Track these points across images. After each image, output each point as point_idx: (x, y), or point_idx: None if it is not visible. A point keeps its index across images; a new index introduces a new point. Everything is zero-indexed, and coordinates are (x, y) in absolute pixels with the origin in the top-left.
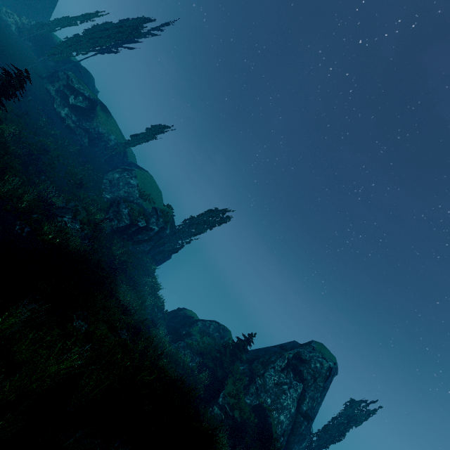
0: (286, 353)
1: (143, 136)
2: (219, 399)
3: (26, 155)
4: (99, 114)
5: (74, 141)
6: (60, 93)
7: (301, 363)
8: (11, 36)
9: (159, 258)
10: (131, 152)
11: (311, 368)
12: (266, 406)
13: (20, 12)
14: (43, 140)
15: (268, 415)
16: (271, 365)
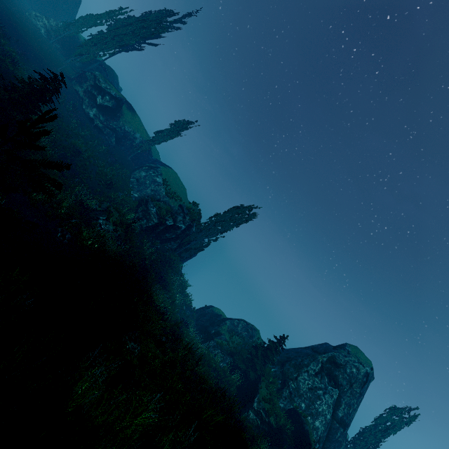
0: (320, 356)
1: (168, 133)
2: (254, 403)
3: (61, 158)
4: (125, 112)
5: (102, 141)
6: (88, 93)
7: (336, 368)
8: (41, 40)
9: (186, 256)
10: (155, 149)
11: (347, 373)
12: (301, 412)
13: (48, 15)
14: (75, 142)
15: (304, 422)
16: (304, 368)
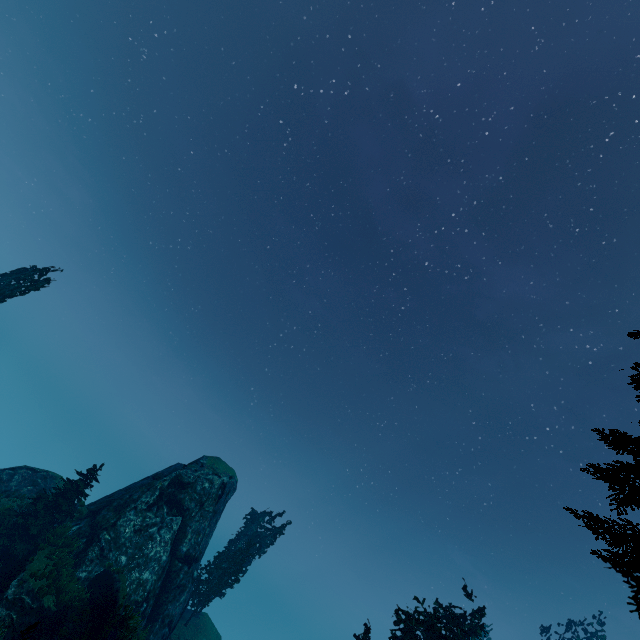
0: (159, 482)
1: None
2: (9, 590)
3: None
4: None
5: None
6: None
7: (181, 490)
8: None
9: None
10: None
11: (197, 492)
12: (115, 569)
13: None
14: None
15: (117, 580)
16: (130, 506)
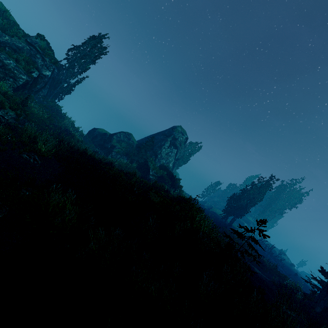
0: (168, 139)
1: None
2: (150, 173)
3: None
4: None
5: None
6: None
7: (175, 141)
8: None
9: (60, 97)
10: None
11: (179, 141)
12: (165, 165)
13: None
14: None
15: (168, 168)
16: (163, 147)
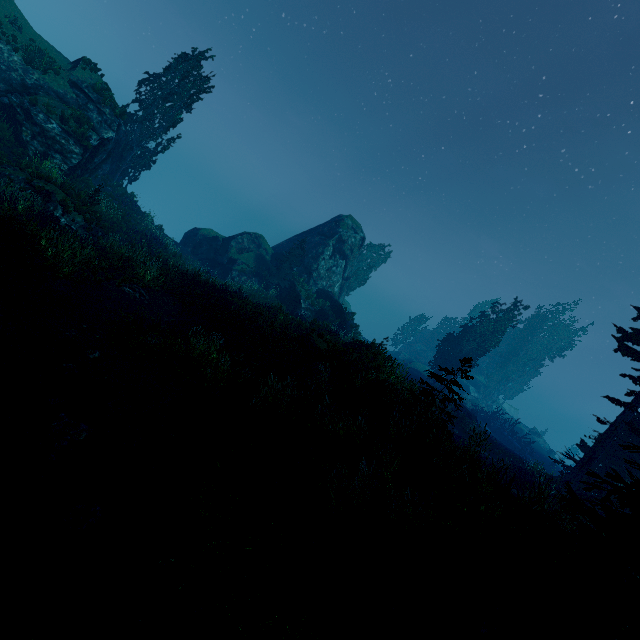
0: (330, 242)
1: None
2: (302, 305)
3: None
4: None
5: None
6: None
7: (342, 245)
8: None
9: (131, 176)
10: None
11: (349, 245)
12: (327, 290)
13: None
14: None
15: (332, 295)
16: (321, 258)
